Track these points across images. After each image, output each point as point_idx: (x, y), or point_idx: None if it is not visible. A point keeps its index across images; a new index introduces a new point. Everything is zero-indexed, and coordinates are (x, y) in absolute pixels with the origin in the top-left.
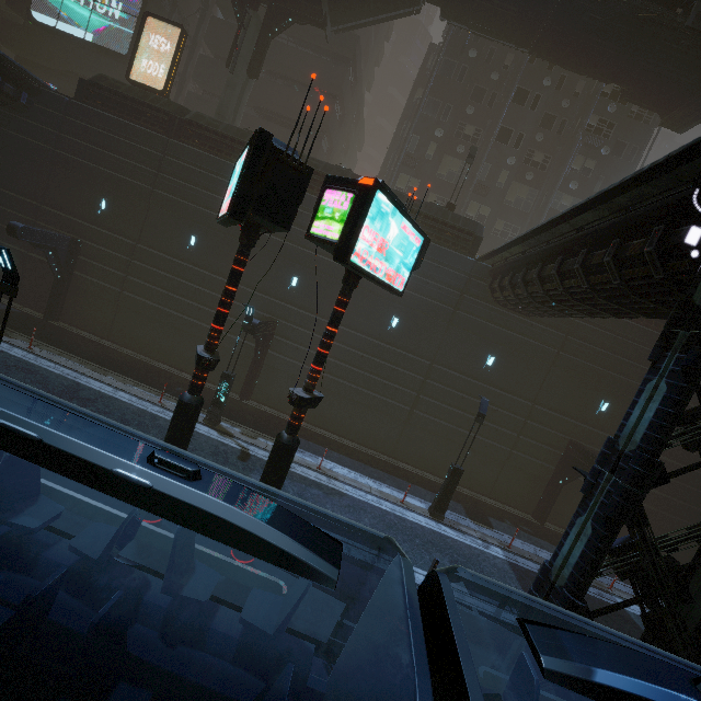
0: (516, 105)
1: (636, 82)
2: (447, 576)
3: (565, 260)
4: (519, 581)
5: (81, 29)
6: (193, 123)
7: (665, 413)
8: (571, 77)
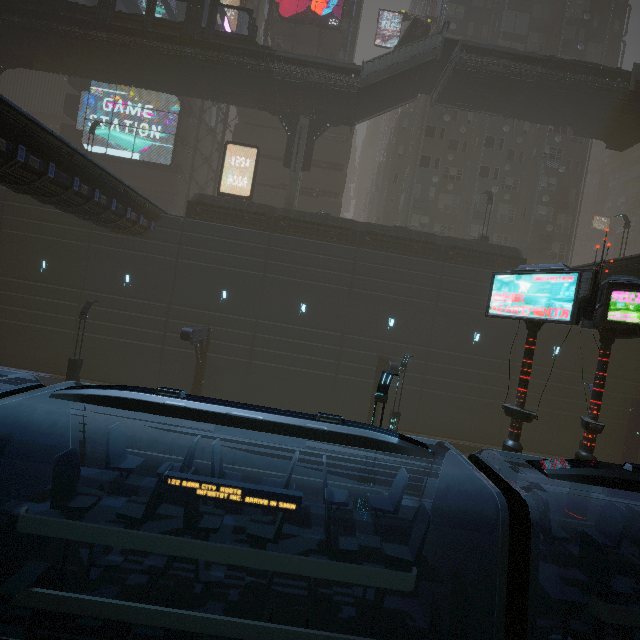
0: (488, 149)
1: (587, 124)
2: None
3: None
4: None
5: (128, 151)
6: (285, 217)
7: None
8: (518, 121)
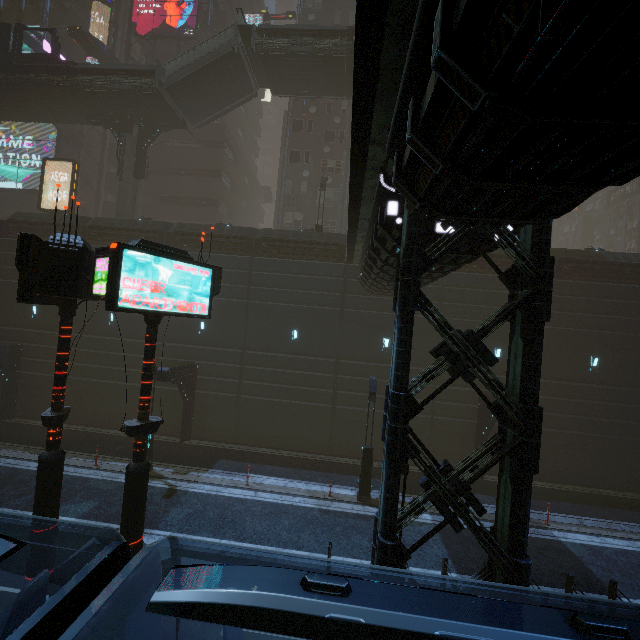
0: None
1: None
2: (362, 556)
3: None
4: (444, 540)
5: (13, 182)
6: (93, 226)
7: (398, 352)
8: None
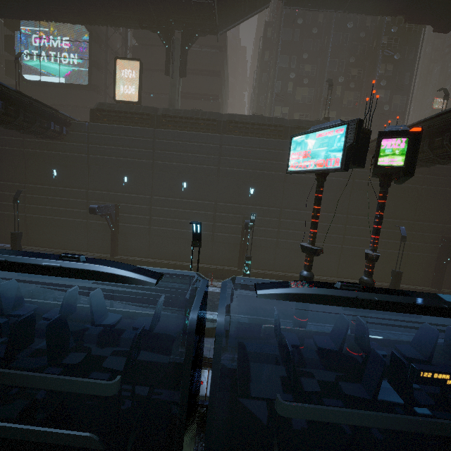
0: (335, 45)
1: (415, 11)
2: None
3: None
4: None
5: (56, 77)
6: (165, 115)
7: None
8: (361, 17)
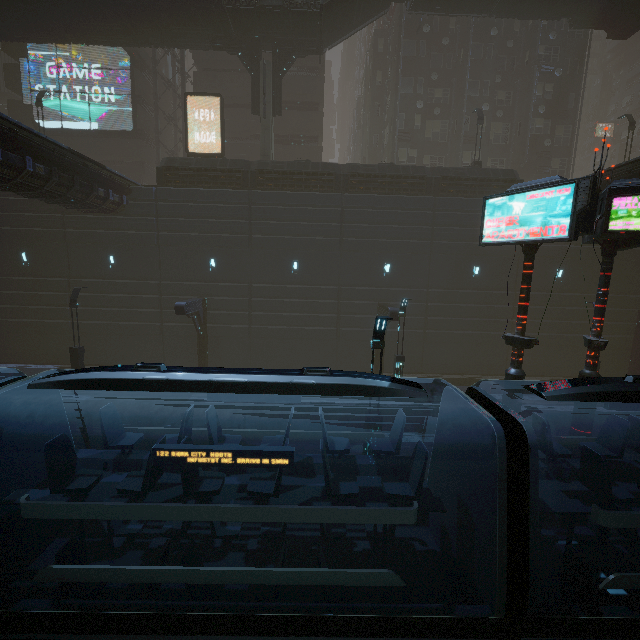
0: (475, 60)
1: (585, 12)
2: None
3: None
4: None
5: (85, 121)
6: (262, 171)
7: None
8: (507, 20)
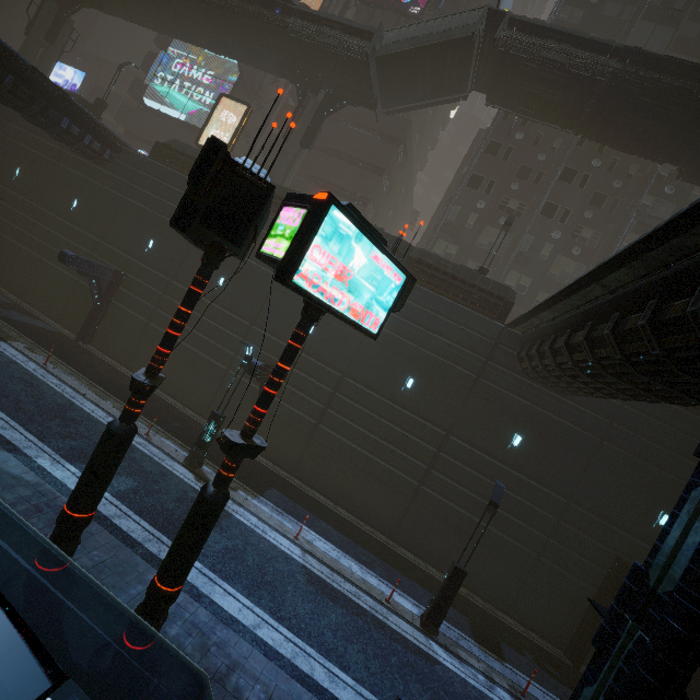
0: (563, 183)
1: (695, 162)
2: None
3: (596, 325)
4: None
5: (178, 111)
6: None
7: None
8: (623, 160)
